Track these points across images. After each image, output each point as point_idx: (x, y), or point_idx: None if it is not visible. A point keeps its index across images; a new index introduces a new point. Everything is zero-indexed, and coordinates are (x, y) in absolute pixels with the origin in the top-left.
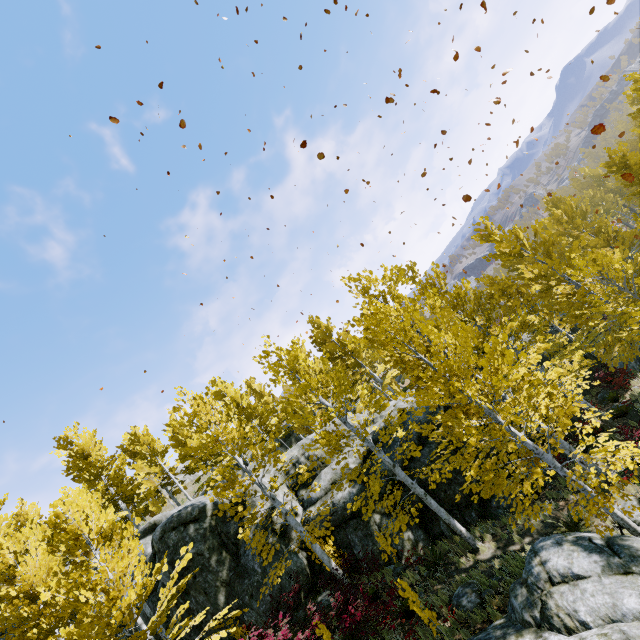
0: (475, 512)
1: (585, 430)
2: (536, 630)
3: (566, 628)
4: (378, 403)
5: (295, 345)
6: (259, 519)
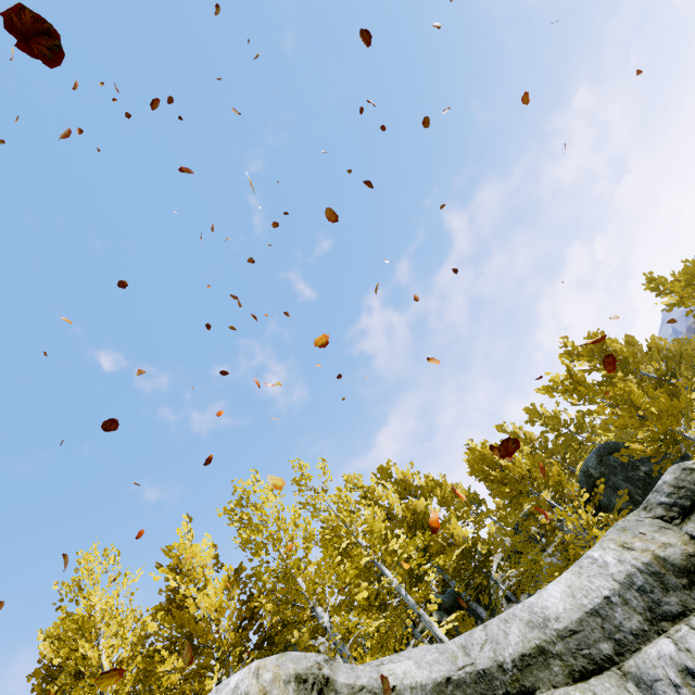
0: None
1: None
2: None
3: None
4: None
5: (678, 279)
6: None
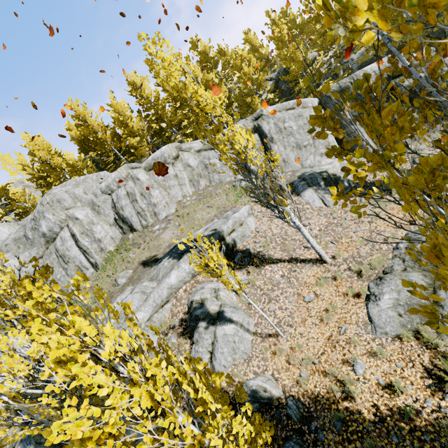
0: None
1: None
2: None
3: None
4: None
5: None
6: (325, 67)
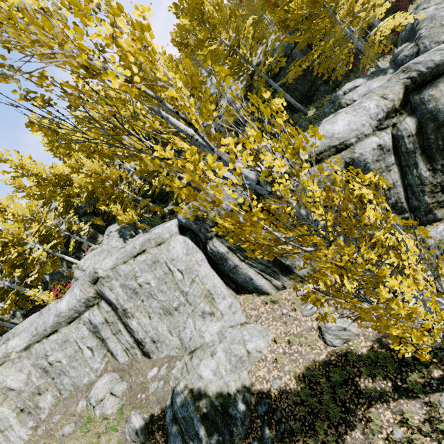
0: (305, 105)
1: (381, 11)
2: (335, 112)
3: (347, 105)
4: (262, 31)
5: None
6: None
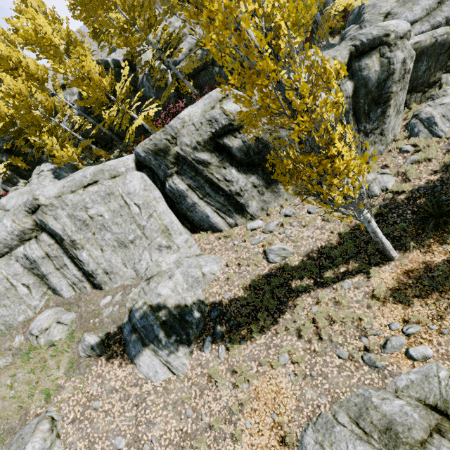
0: None
1: None
2: None
3: None
4: None
5: None
6: (146, 72)
